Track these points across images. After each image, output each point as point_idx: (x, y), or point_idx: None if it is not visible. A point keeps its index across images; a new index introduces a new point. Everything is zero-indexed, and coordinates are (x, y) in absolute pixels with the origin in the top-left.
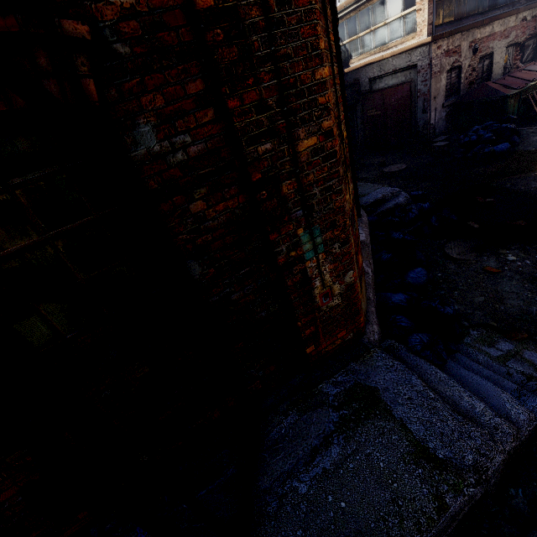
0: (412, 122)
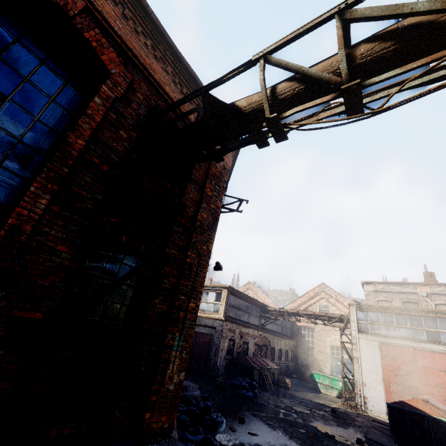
0: (208, 359)
